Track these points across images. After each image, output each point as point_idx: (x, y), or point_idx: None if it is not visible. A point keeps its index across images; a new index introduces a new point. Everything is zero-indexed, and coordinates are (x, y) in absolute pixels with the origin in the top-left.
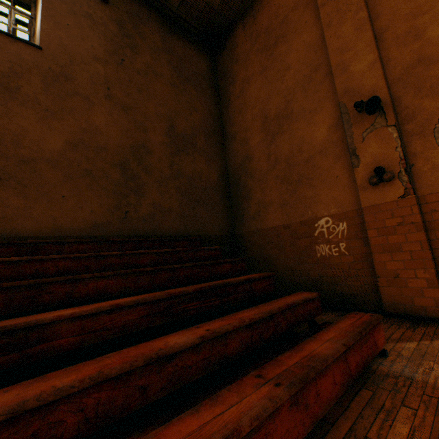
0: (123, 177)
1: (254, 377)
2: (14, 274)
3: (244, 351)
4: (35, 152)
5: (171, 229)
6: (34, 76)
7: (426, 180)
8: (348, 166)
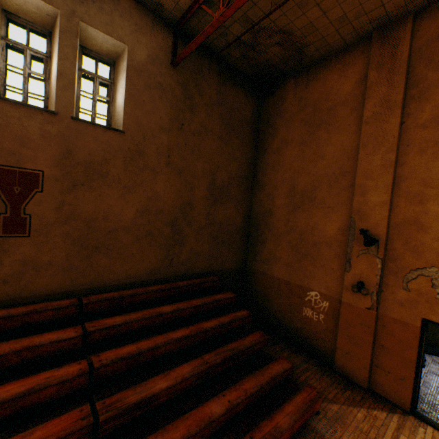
0: (172, 232)
1: (249, 438)
2: (117, 331)
3: (244, 408)
4: (117, 223)
5: (200, 268)
6: (118, 159)
7: (387, 305)
8: (342, 265)
